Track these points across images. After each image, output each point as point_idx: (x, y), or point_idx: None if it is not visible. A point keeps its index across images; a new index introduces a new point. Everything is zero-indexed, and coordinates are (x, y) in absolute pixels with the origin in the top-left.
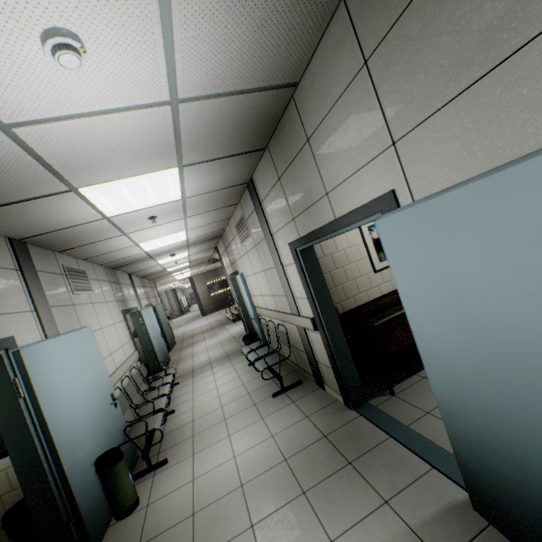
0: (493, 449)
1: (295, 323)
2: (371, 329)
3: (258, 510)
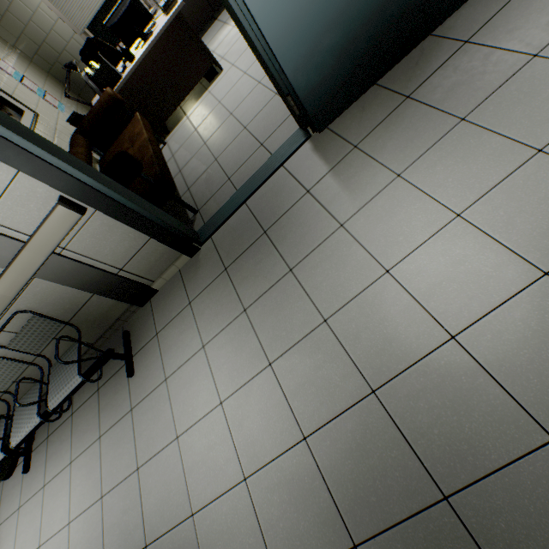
0: (320, 27)
1: (35, 268)
2: (128, 155)
3: (307, 320)
